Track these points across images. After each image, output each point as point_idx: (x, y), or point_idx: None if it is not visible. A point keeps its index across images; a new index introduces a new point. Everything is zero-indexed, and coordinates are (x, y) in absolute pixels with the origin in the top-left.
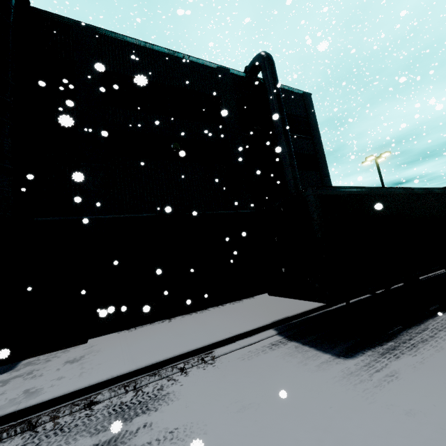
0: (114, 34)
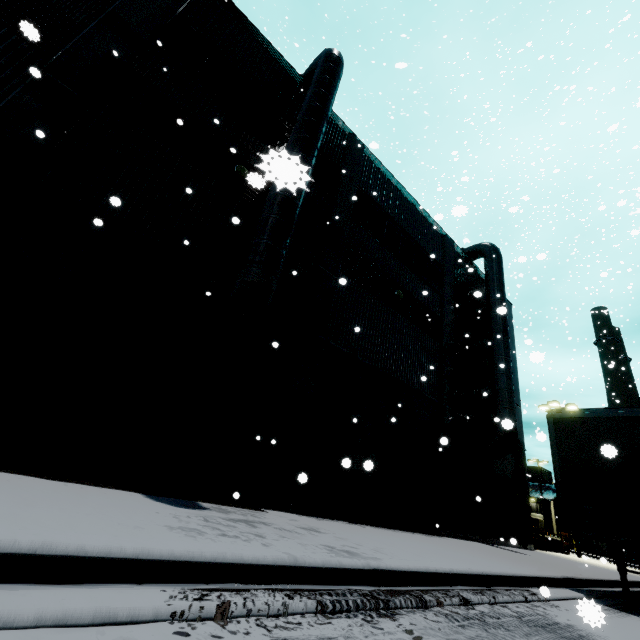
0: (377, 161)
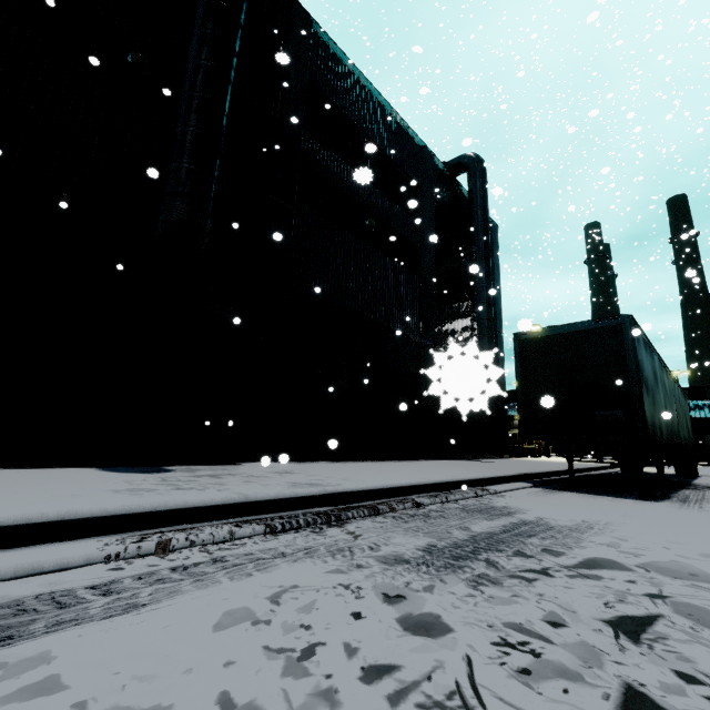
0: (331, 42)
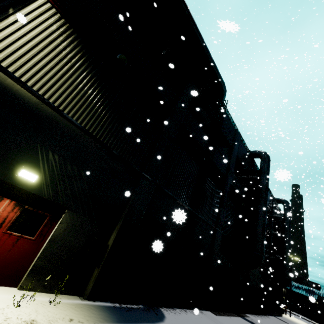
0: None
